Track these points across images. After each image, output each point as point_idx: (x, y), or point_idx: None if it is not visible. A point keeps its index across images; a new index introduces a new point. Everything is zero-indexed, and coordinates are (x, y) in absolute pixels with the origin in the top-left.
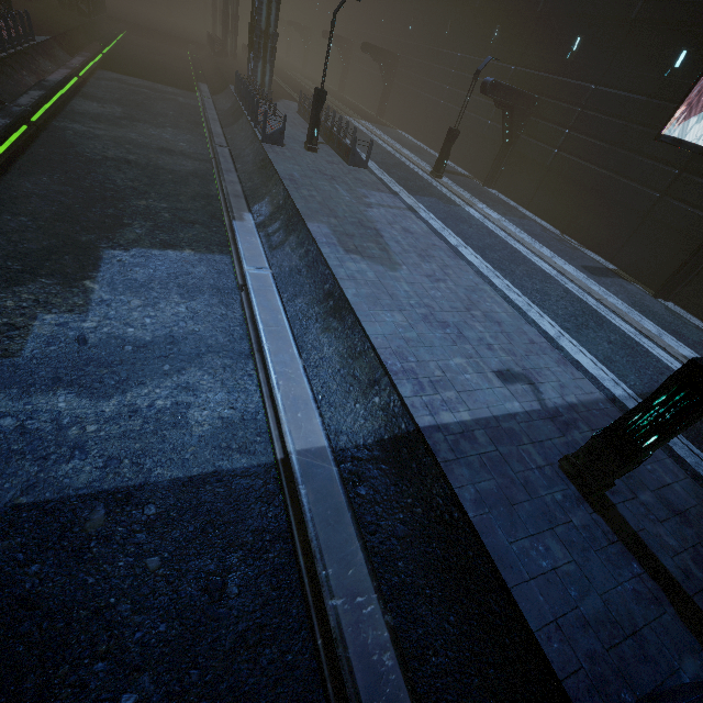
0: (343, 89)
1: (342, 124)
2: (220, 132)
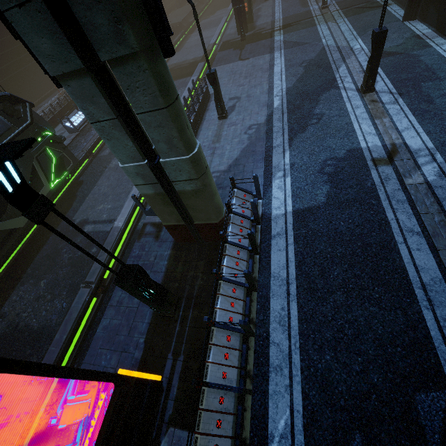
0: None
1: None
2: None
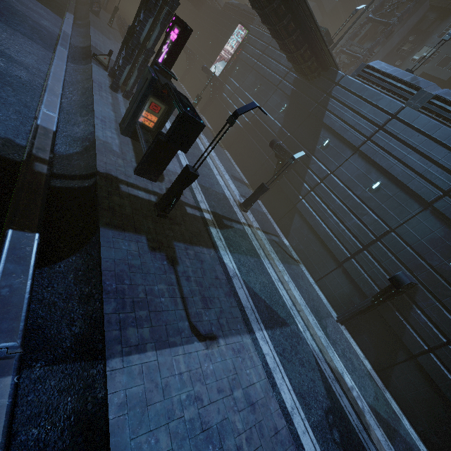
0: None
1: None
2: (74, 0)
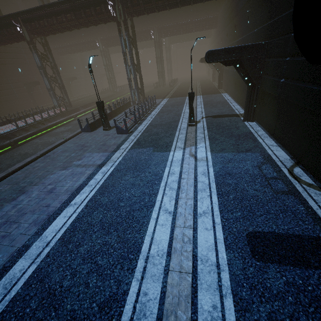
0: (214, 80)
1: (173, 103)
2: (80, 130)
